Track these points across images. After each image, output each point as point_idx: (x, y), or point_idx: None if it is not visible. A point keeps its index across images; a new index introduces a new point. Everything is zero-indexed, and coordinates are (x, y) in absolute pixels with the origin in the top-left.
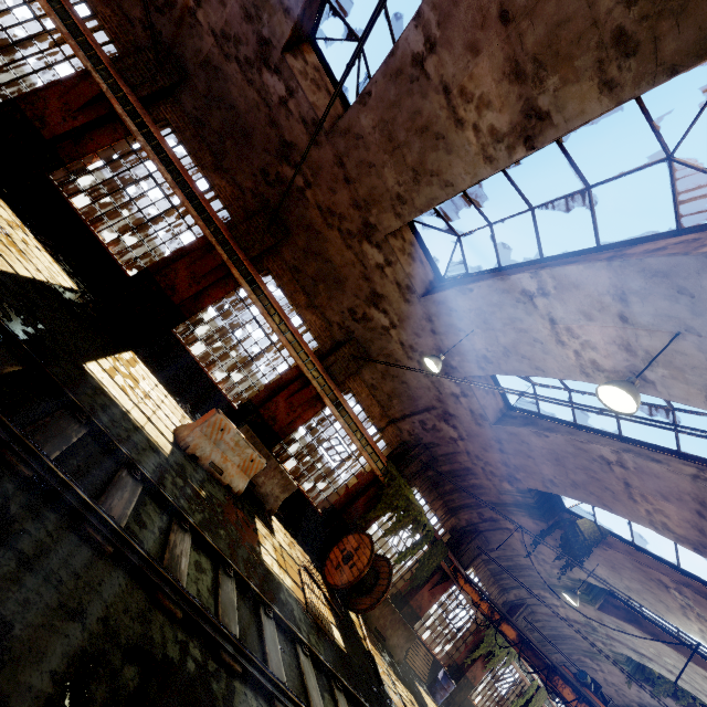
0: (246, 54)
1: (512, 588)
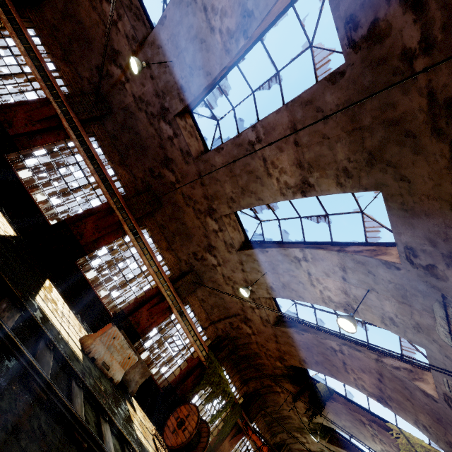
0: (152, 111)
1: (278, 433)
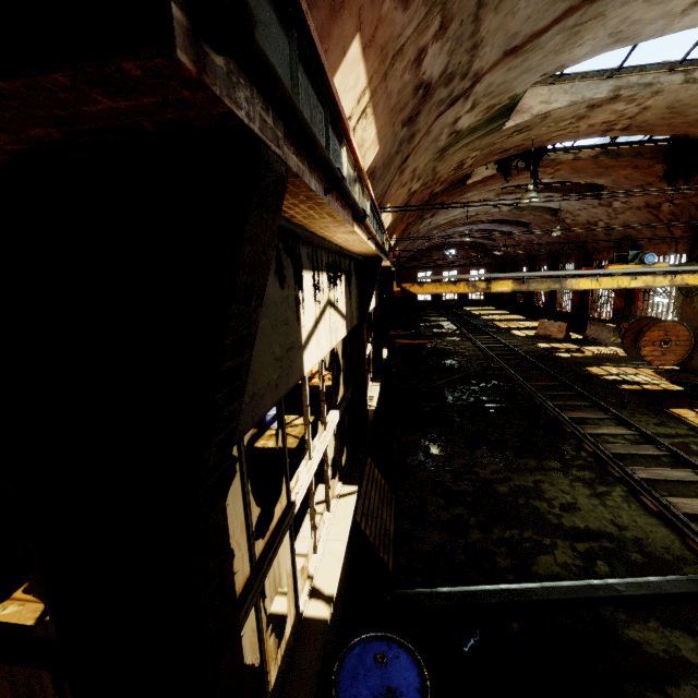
0: (537, 235)
1: None
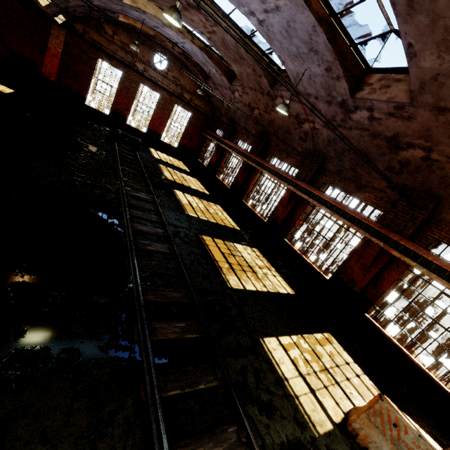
0: (340, 118)
1: None
